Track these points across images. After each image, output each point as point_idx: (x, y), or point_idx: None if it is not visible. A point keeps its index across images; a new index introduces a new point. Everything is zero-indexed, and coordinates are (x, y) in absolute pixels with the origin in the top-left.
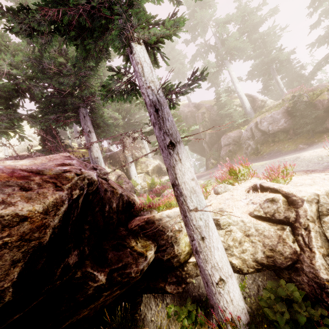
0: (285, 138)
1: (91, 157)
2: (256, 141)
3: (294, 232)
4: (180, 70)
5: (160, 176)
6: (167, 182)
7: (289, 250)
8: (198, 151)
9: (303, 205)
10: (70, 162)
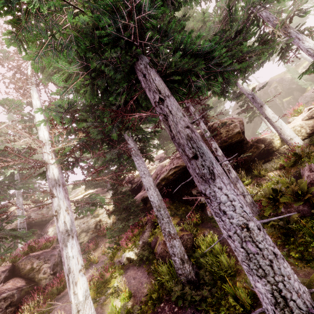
0: None
1: None
2: None
3: None
4: None
5: None
6: None
7: None
8: None
9: None
10: None
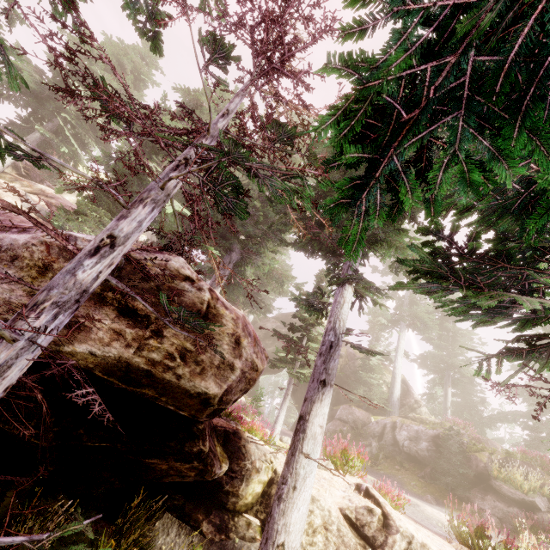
0: (417, 472)
1: None
2: (381, 447)
3: None
4: None
5: None
6: (249, 406)
7: None
8: (297, 395)
9: (395, 534)
10: None
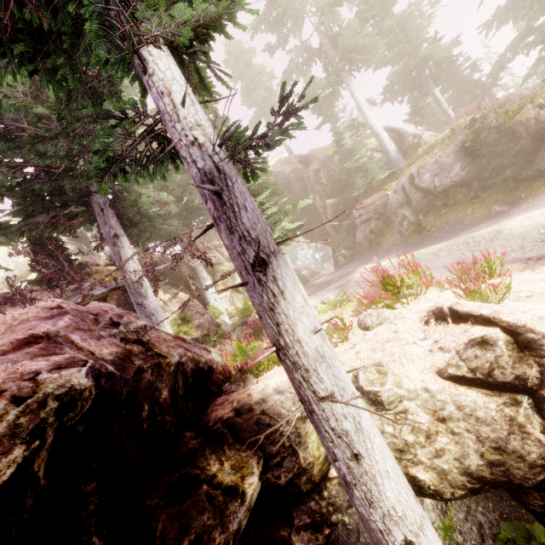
0: (465, 196)
1: (126, 282)
2: (415, 209)
3: (541, 409)
4: (266, 100)
5: None
6: None
7: (536, 450)
8: (317, 237)
9: None
10: (48, 329)
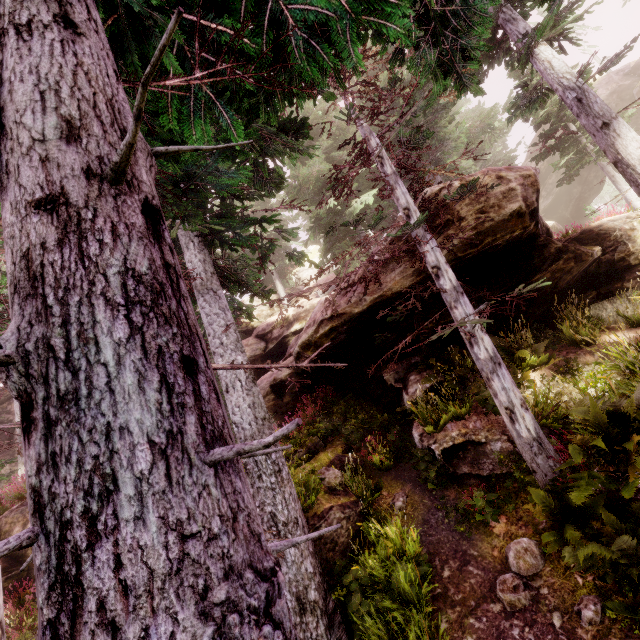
0: None
1: None
2: None
3: None
4: None
5: None
6: None
7: None
8: None
9: None
10: None
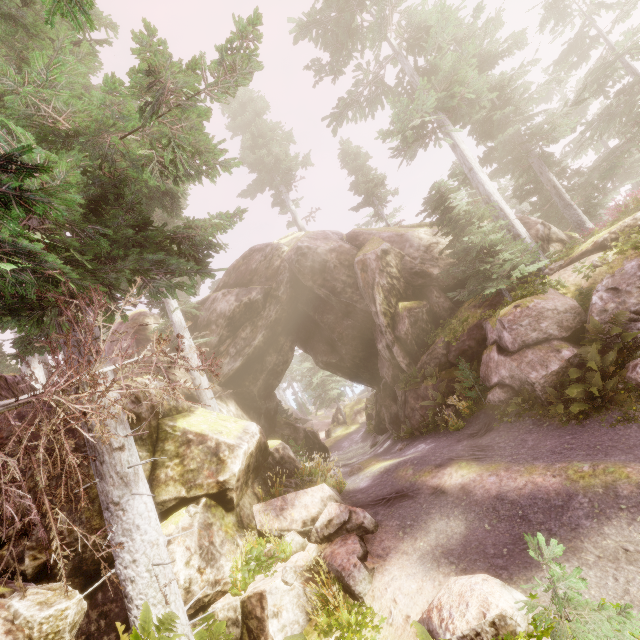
0: None
1: None
2: None
3: None
4: (279, 163)
5: (274, 489)
6: None
7: None
8: (345, 367)
9: None
10: None
